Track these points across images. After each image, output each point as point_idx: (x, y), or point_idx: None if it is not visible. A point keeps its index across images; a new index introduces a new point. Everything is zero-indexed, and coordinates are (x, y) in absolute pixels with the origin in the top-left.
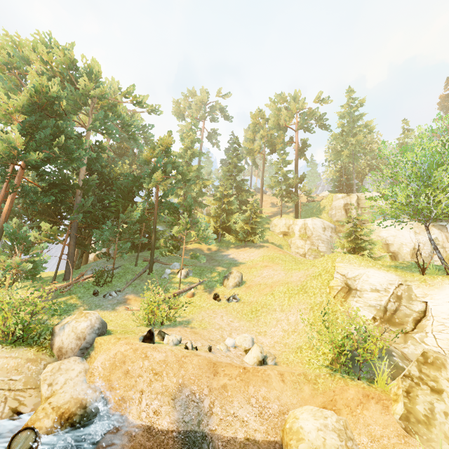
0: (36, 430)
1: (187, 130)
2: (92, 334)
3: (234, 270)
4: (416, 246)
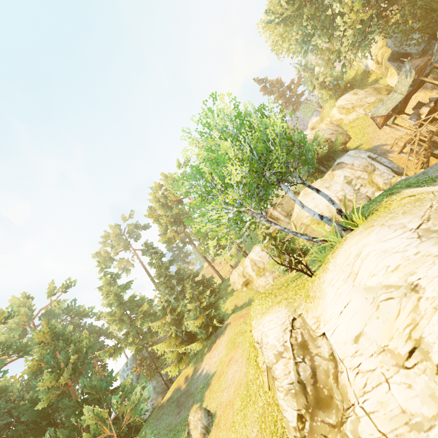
0: None
1: (101, 277)
2: None
3: (191, 414)
4: (339, 197)
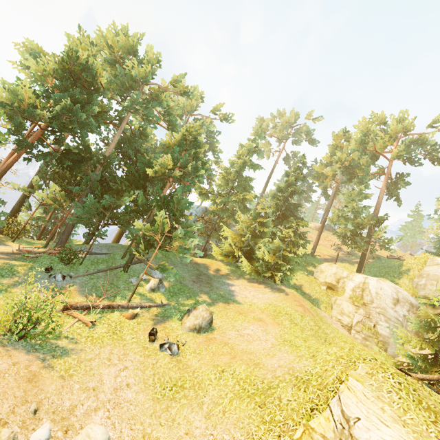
0: None
1: (249, 139)
2: None
3: (202, 306)
4: None
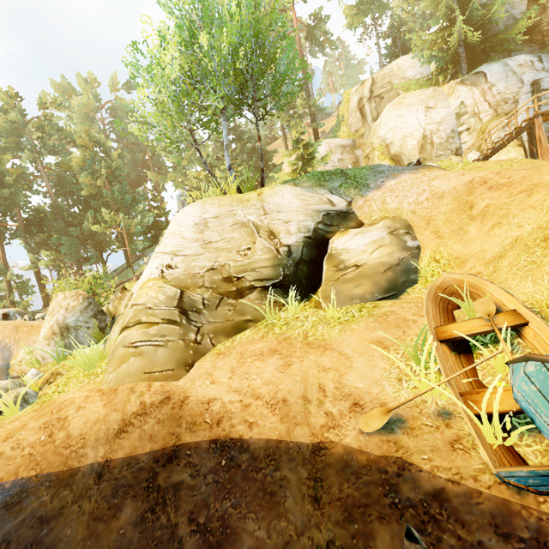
0: None
1: None
2: None
3: None
4: (426, 132)
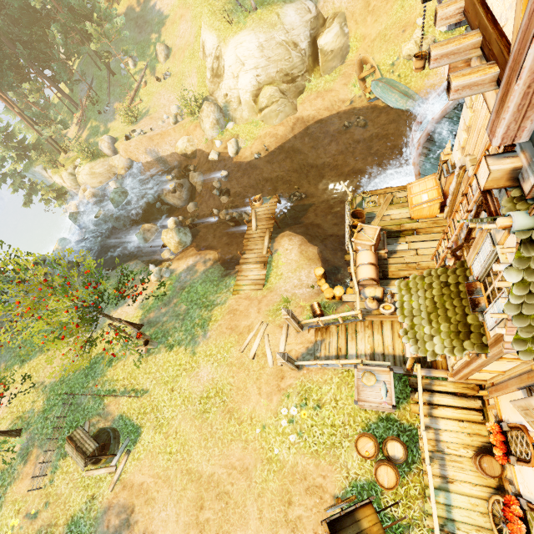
0: (120, 174)
1: None
2: (112, 145)
3: (157, 46)
4: None
